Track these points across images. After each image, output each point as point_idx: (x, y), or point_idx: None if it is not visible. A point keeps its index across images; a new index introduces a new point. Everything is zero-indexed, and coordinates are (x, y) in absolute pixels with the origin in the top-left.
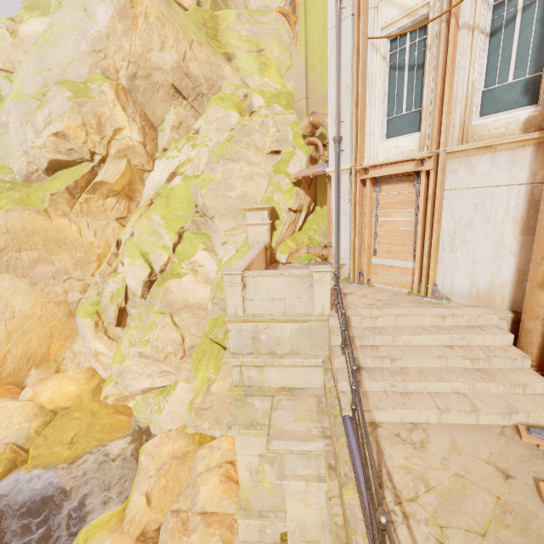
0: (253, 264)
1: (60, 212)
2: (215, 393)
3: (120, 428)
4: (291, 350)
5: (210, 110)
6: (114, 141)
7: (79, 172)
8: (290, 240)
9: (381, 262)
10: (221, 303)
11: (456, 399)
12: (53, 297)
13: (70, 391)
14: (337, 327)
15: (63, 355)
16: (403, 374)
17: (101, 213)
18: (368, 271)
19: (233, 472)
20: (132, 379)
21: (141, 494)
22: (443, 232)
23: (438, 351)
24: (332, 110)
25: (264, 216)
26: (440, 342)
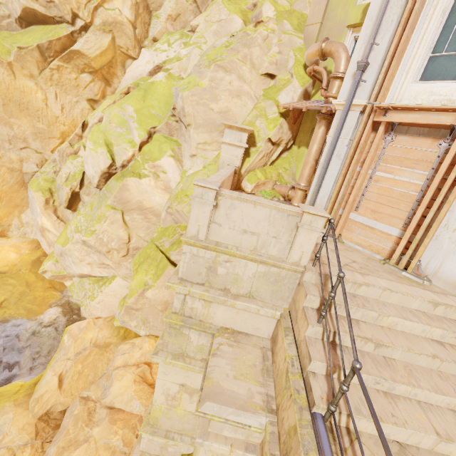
0: (224, 184)
1: (27, 72)
2: (148, 299)
3: (51, 303)
4: (247, 293)
5: (213, 8)
6: (101, 9)
7: (55, 33)
8: (260, 172)
9: (361, 219)
10: (175, 214)
11: (453, 421)
12: (7, 162)
13: (9, 257)
14: (312, 284)
15: (9, 222)
16: (389, 368)
17: (72, 88)
18: (343, 225)
19: (148, 373)
20: (71, 262)
21: (55, 374)
22: (454, 207)
23: (429, 347)
24: (367, 28)
25: (243, 138)
26: (430, 335)
